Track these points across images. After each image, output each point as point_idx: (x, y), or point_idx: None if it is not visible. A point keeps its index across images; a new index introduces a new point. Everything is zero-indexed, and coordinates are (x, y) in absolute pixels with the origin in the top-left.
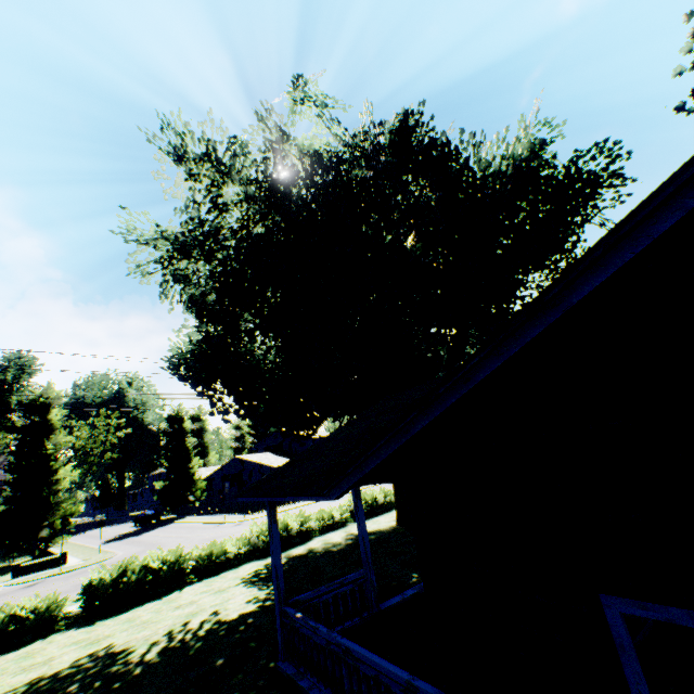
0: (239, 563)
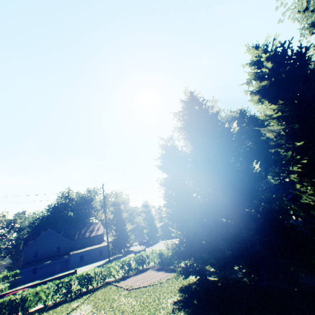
0: None
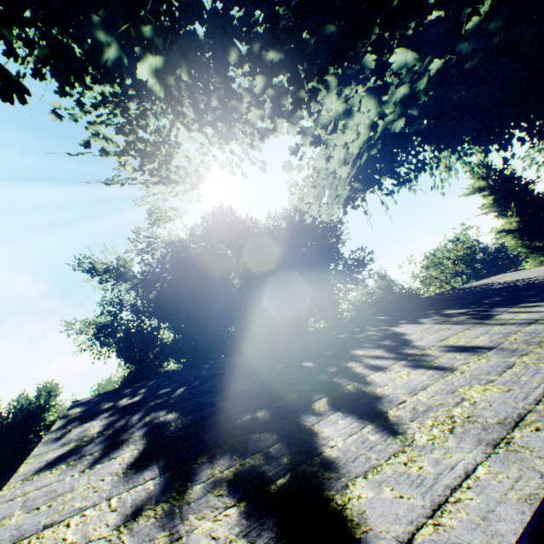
0: None
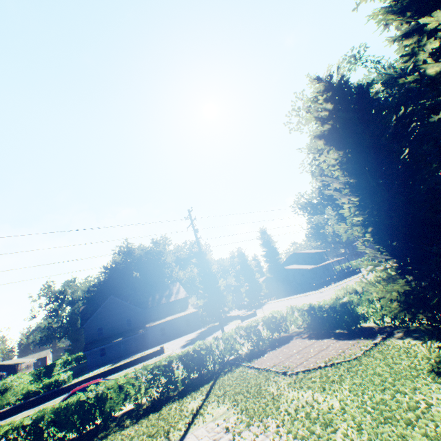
0: None
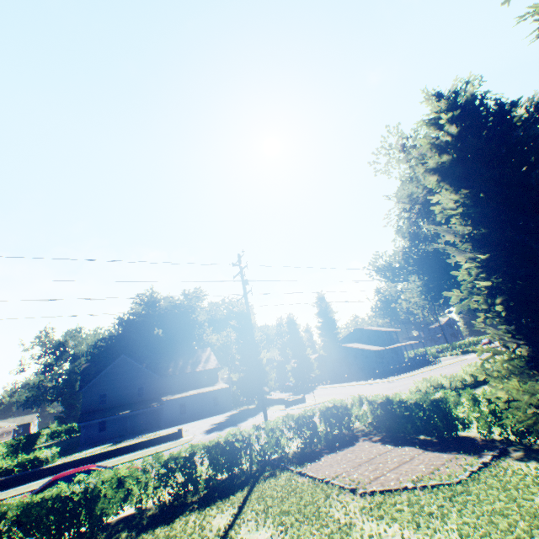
0: (472, 387)
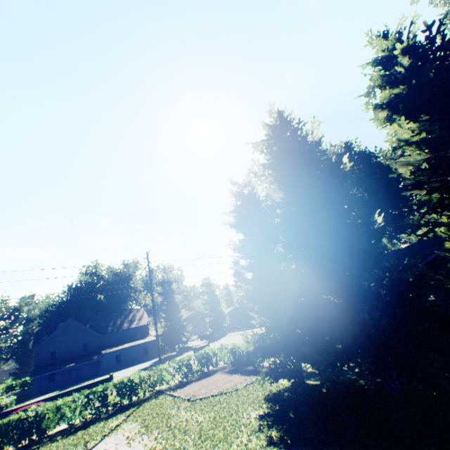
0: None
